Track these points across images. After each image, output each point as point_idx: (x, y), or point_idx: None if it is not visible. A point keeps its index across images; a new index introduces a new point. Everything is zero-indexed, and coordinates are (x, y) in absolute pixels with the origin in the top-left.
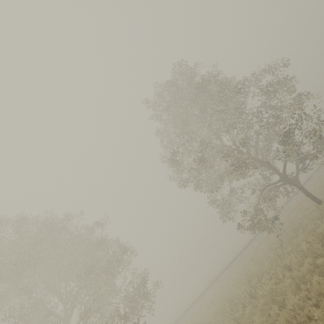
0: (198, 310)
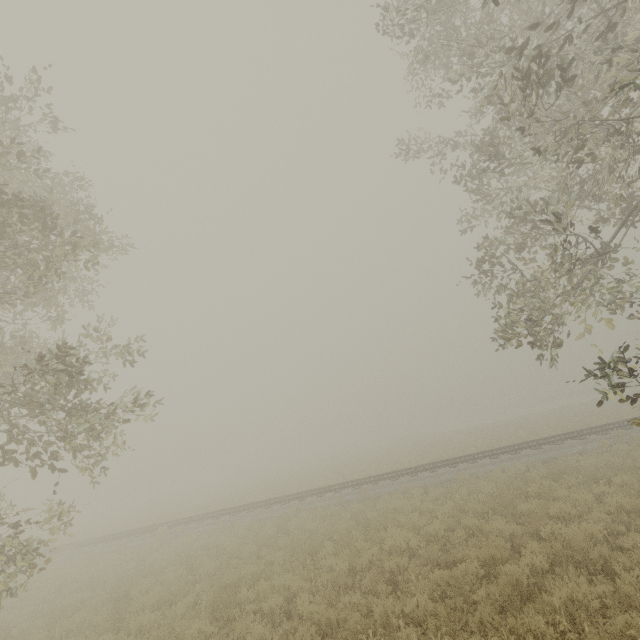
0: (264, 537)
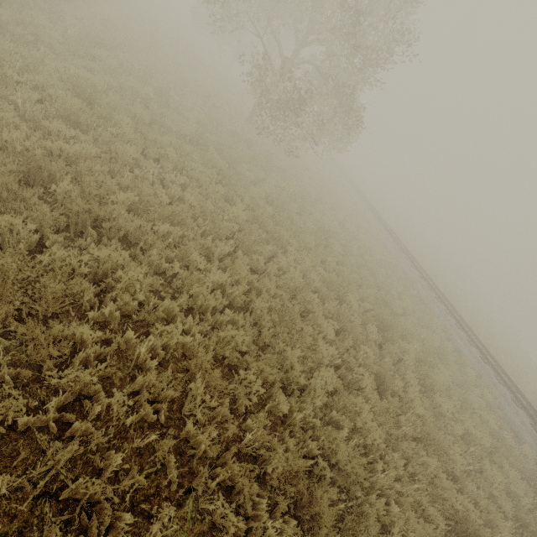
0: None
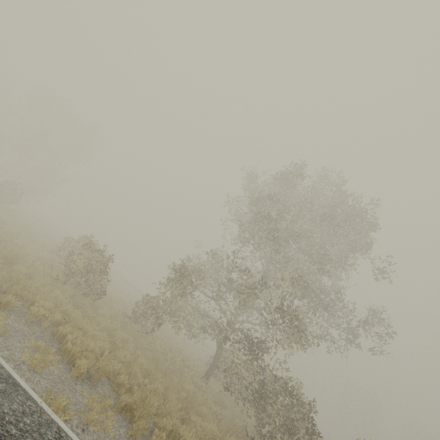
0: None
